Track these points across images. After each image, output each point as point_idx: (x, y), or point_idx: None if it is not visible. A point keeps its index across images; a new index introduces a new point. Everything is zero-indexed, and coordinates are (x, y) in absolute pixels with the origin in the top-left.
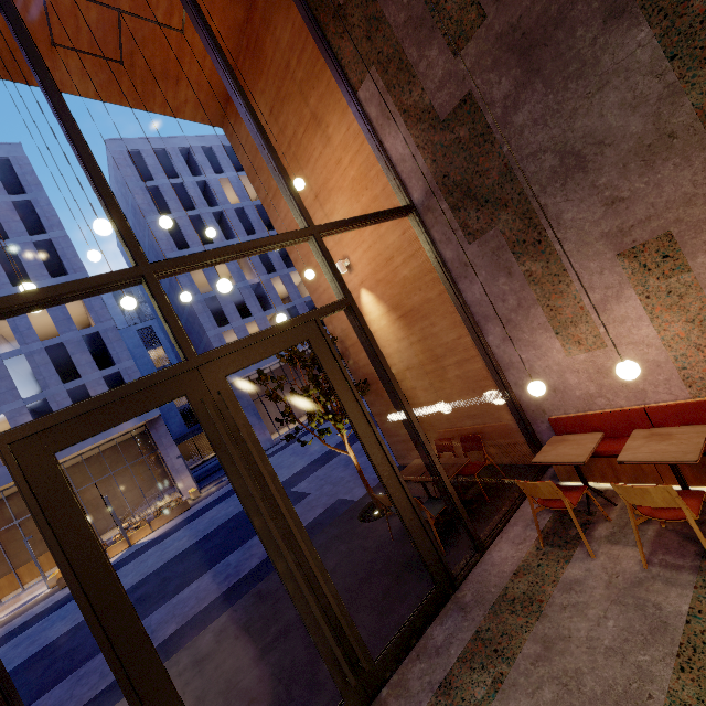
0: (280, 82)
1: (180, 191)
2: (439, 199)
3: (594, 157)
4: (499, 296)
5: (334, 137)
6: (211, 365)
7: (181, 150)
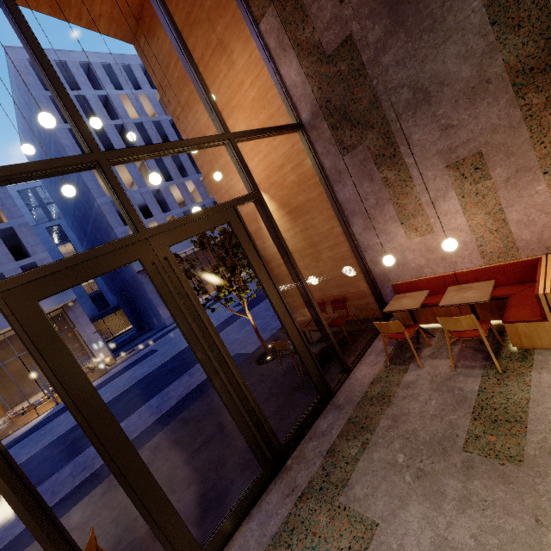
0: (190, 7)
1: (82, 103)
2: (322, 119)
3: (436, 93)
4: (363, 196)
5: (238, 62)
6: (157, 237)
7: (81, 64)
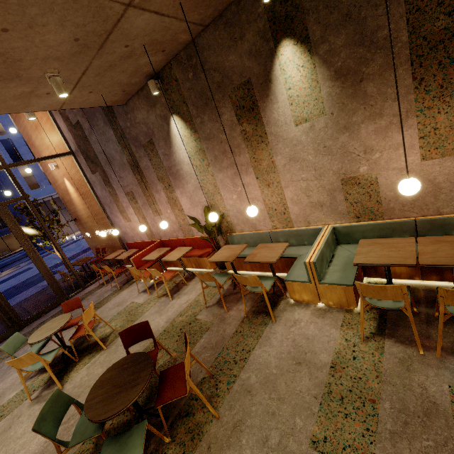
0: None
1: None
2: (80, 153)
3: (113, 161)
4: (105, 197)
5: None
6: None
7: None
